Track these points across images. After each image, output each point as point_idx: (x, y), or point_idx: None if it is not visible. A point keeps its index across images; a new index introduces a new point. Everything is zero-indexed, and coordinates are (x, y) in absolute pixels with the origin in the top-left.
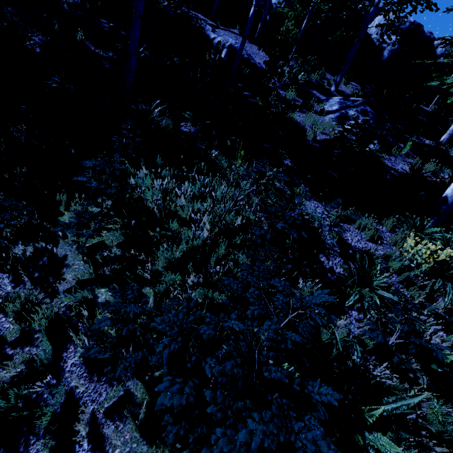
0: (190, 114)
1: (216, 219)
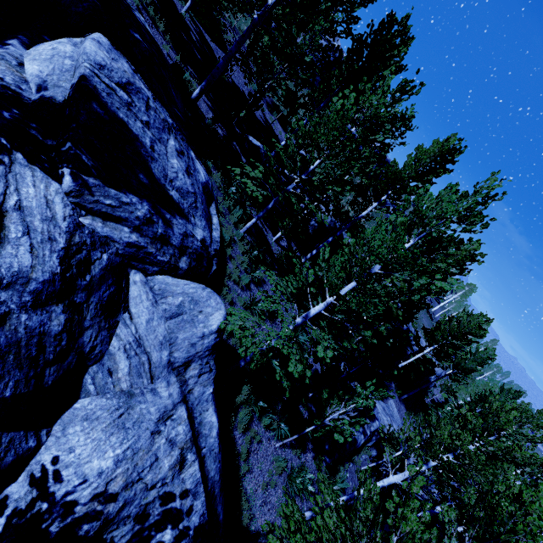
0: None
1: None
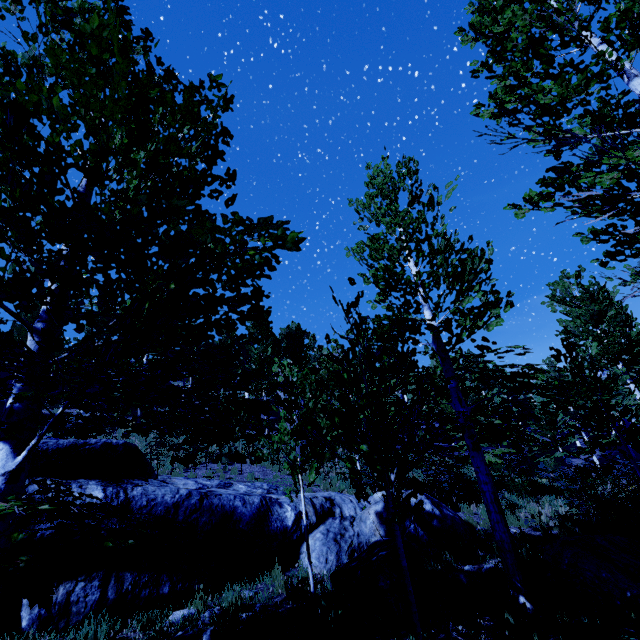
0: None
1: None
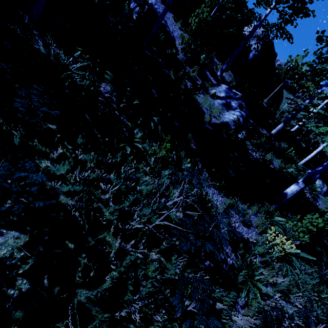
0: (111, 75)
1: (146, 228)
